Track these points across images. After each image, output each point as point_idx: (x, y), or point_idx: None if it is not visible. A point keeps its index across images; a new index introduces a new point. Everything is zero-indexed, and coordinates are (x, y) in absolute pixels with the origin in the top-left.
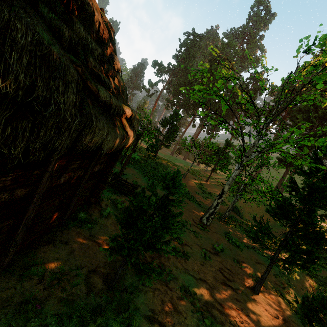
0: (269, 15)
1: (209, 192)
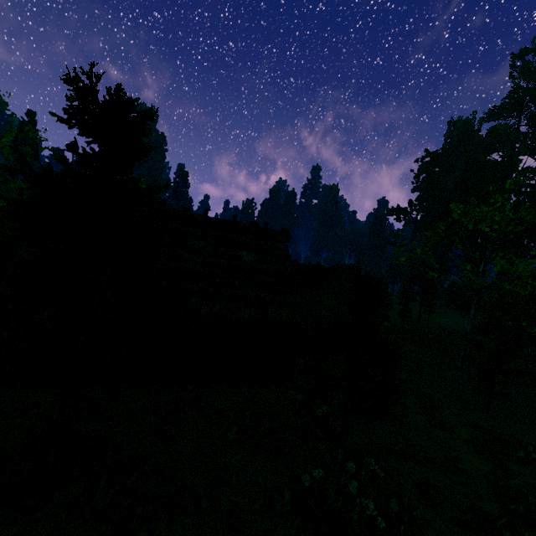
0: None
1: None
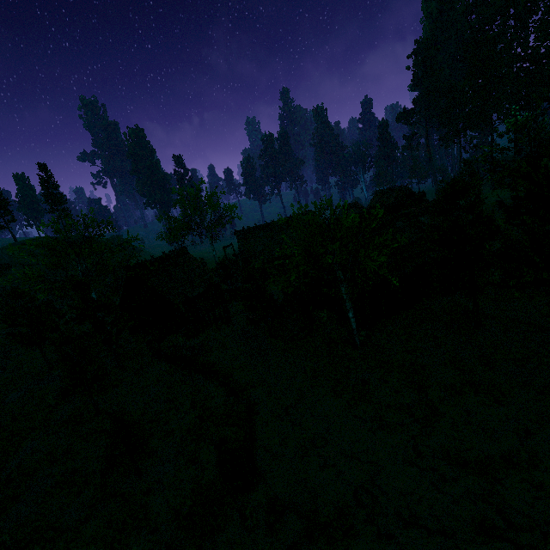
0: None
1: None
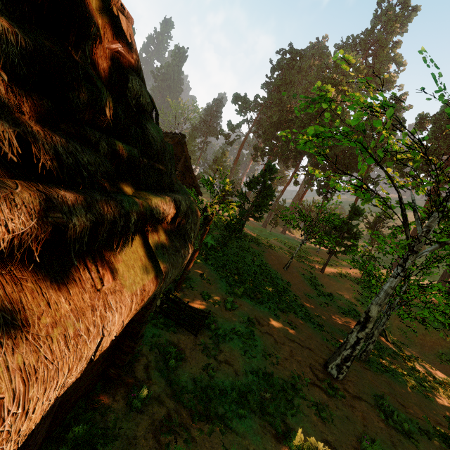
0: (407, 10)
1: (328, 293)
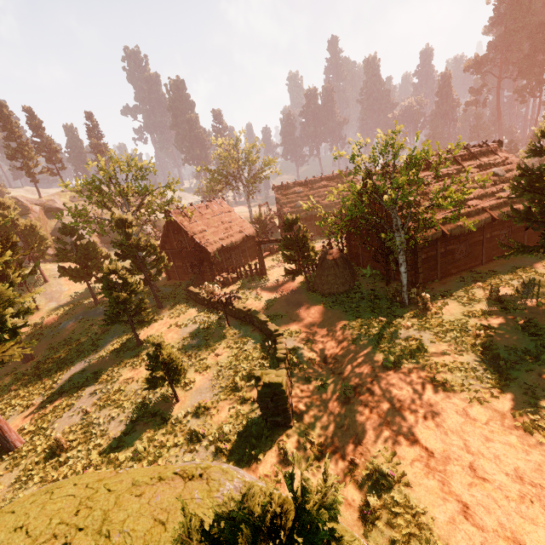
0: None
1: None
